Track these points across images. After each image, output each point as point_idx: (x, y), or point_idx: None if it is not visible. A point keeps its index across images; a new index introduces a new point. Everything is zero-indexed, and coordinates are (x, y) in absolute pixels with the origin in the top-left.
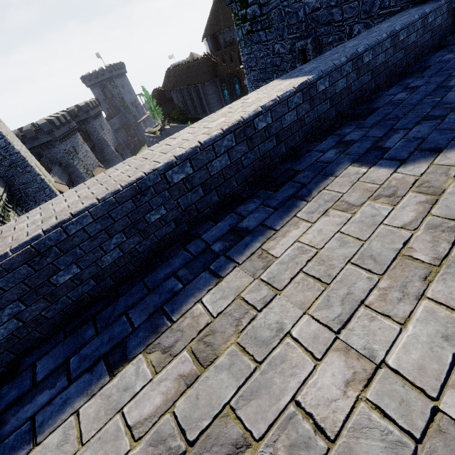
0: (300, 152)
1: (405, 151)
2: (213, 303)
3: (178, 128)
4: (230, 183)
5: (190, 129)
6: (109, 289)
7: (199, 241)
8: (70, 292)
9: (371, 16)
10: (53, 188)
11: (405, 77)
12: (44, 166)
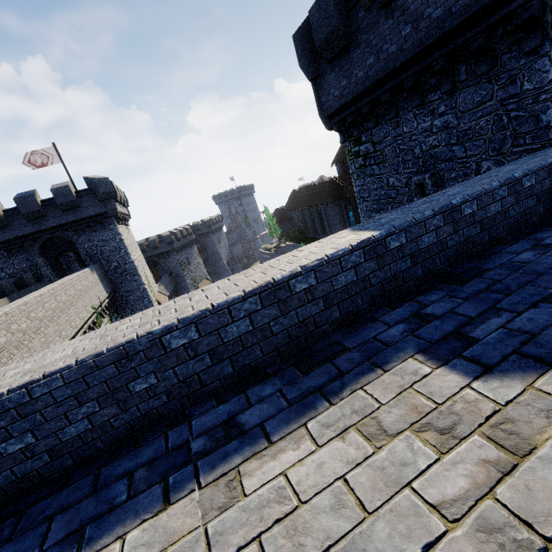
0: (363, 318)
1: (499, 350)
2: (134, 549)
3: (293, 247)
4: (252, 351)
5: (225, 281)
6: (66, 470)
7: (187, 427)
8: (16, 465)
9: (502, 153)
10: (152, 298)
11: (542, 227)
12: (155, 274)
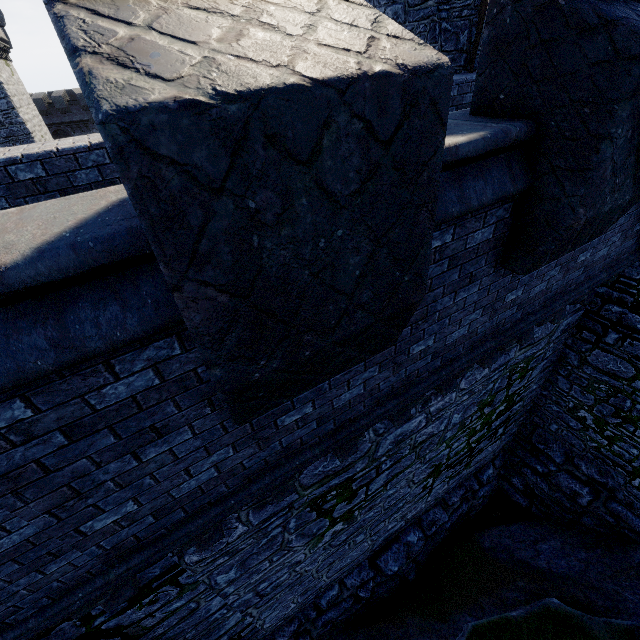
0: None
1: None
2: None
3: None
4: None
5: (84, 136)
6: None
7: None
8: None
9: None
10: None
11: None
12: None
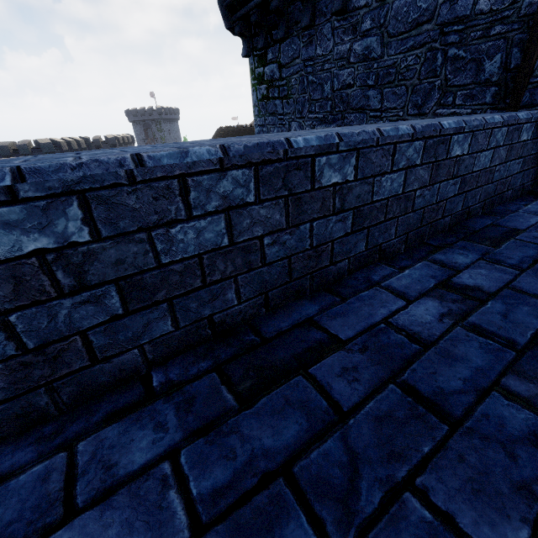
0: None
1: None
2: None
3: None
4: None
5: None
6: None
7: None
8: None
9: (423, 113)
10: None
11: (456, 239)
12: None
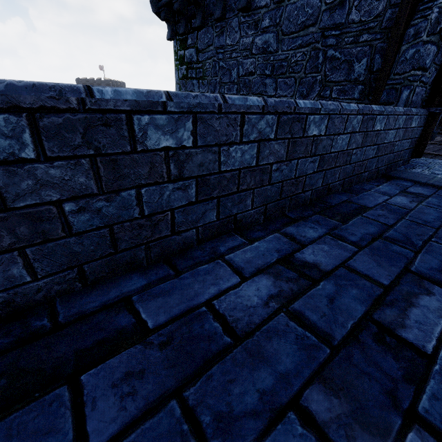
0: None
1: None
2: None
3: None
4: None
5: None
6: None
7: None
8: None
9: None
10: None
11: (313, 213)
12: None
